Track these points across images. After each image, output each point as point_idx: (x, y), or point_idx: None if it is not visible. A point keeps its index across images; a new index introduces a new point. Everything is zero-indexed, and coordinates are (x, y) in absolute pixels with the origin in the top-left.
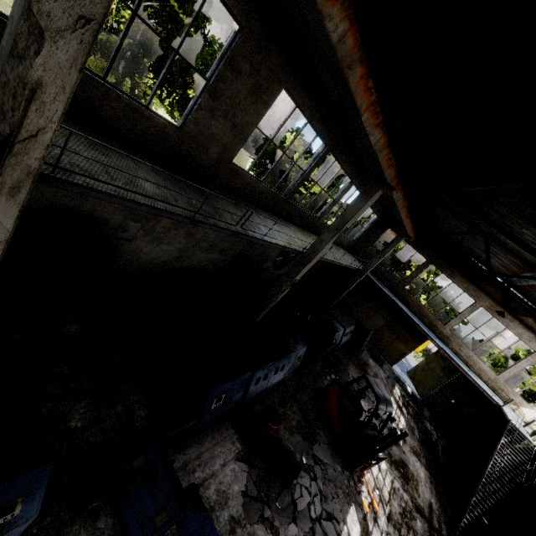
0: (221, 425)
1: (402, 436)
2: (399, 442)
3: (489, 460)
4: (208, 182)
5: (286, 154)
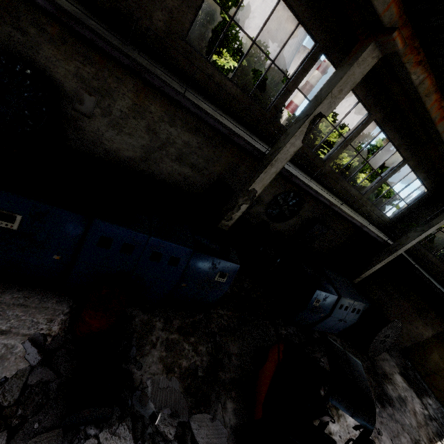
0: (56, 294)
1: None
2: None
3: None
4: (161, 63)
5: (257, 45)
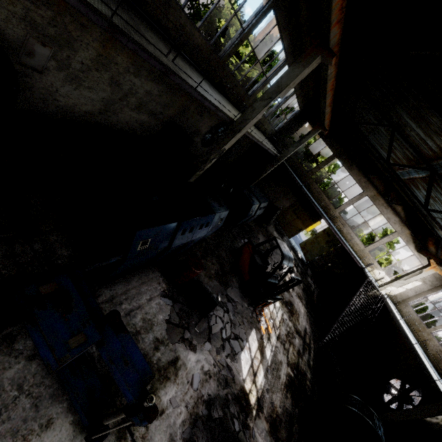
0: (148, 268)
1: (297, 283)
2: (289, 290)
3: (347, 302)
4: (135, 9)
5: None
